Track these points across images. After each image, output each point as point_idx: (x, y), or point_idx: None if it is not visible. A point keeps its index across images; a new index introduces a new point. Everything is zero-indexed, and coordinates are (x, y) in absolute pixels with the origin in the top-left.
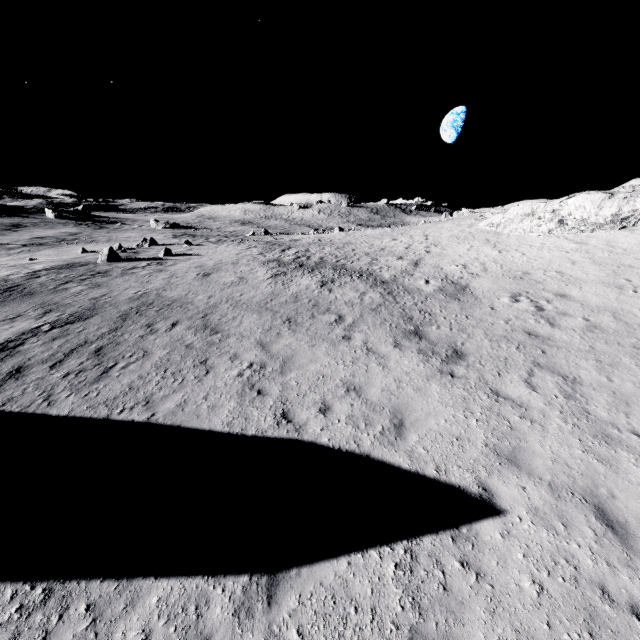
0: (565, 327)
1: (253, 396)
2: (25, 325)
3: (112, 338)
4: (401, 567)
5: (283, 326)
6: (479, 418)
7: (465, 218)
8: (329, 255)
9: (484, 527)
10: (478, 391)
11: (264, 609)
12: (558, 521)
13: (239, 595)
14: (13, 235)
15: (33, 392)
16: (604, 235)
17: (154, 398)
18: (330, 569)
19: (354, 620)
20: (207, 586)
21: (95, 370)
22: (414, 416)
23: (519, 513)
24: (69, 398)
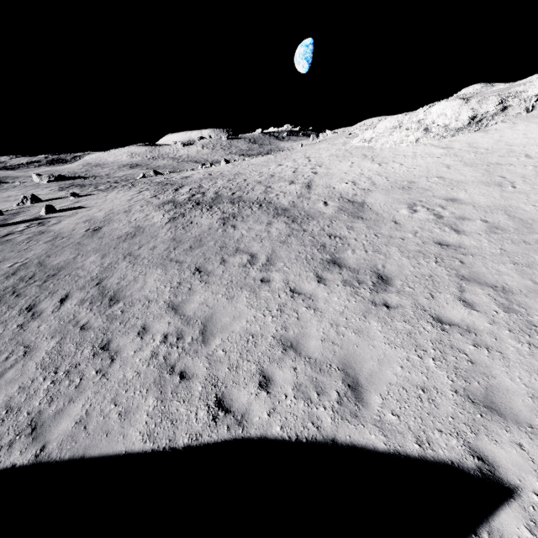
0: (470, 232)
1: (175, 383)
2: None
3: None
4: None
5: (193, 279)
6: (435, 356)
7: (337, 137)
8: (223, 188)
9: (505, 522)
10: (420, 321)
11: None
12: None
13: None
14: None
15: None
16: (464, 138)
17: (43, 418)
18: None
19: None
20: None
21: None
22: (367, 369)
23: (532, 487)
24: None
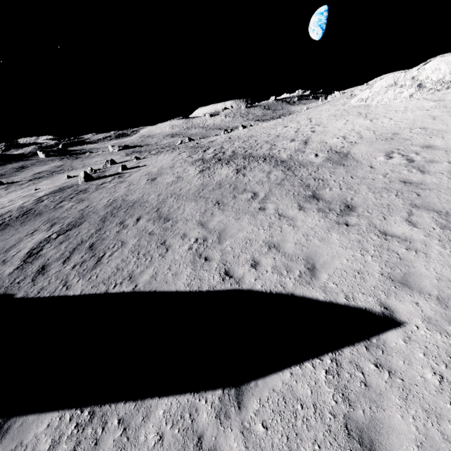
0: (434, 172)
1: (202, 262)
2: (40, 236)
3: (98, 236)
4: (330, 373)
5: (214, 208)
6: (373, 254)
7: (338, 99)
8: (238, 148)
9: (389, 336)
10: (369, 234)
11: (236, 412)
12: (448, 325)
13: (217, 404)
14: (21, 174)
15: (55, 281)
16: None
17: (134, 274)
18: (278, 379)
19: (301, 414)
20: (194, 399)
21: (92, 260)
22: (322, 260)
23: (416, 323)
24: (79, 282)
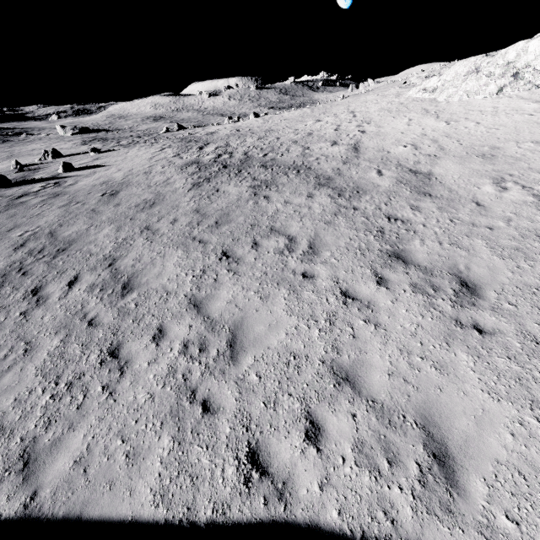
0: None
1: (196, 417)
2: None
3: None
4: None
5: (220, 266)
6: None
7: (387, 87)
8: (253, 148)
9: None
10: (533, 359)
11: None
12: None
13: None
14: None
15: None
16: None
17: (37, 449)
18: None
19: None
20: None
21: None
22: (459, 430)
23: None
24: None
